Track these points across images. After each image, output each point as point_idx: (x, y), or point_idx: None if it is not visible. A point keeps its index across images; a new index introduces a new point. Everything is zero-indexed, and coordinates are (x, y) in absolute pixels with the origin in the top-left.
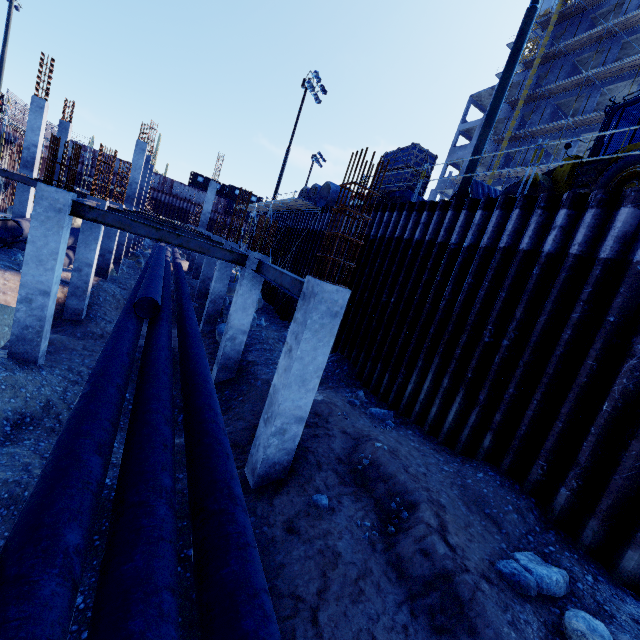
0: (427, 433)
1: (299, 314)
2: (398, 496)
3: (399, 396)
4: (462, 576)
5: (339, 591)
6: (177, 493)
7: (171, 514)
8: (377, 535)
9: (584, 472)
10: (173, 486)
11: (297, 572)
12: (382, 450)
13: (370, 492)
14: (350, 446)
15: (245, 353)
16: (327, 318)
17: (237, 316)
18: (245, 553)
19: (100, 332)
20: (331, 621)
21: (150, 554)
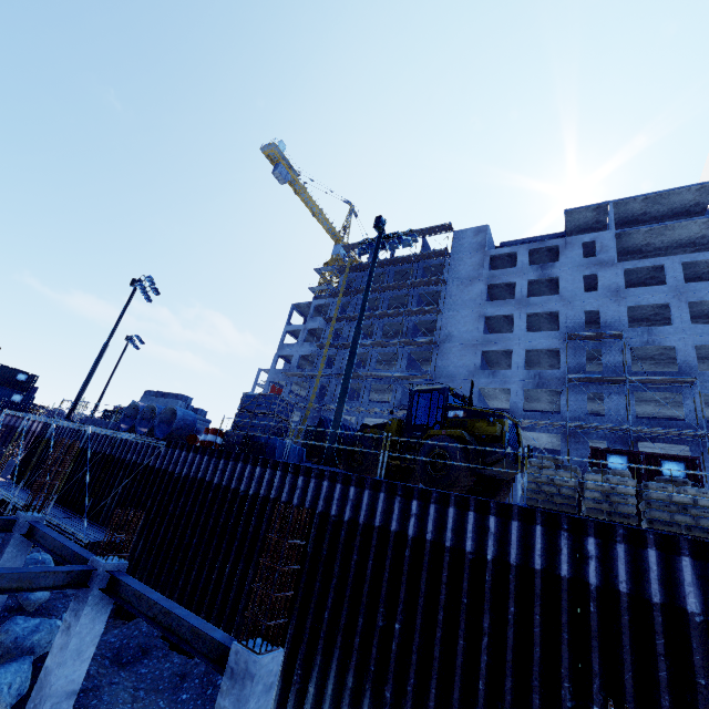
0: None
1: (227, 701)
2: None
3: None
4: None
5: None
6: None
7: None
8: None
9: None
10: None
11: None
12: None
13: None
14: None
15: None
16: (263, 697)
17: (64, 671)
18: None
19: None
20: None
21: None
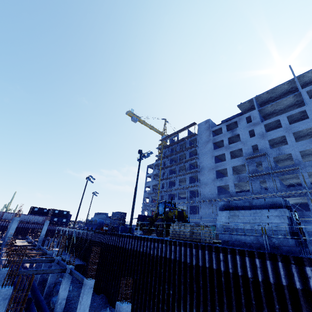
0: None
1: (83, 290)
2: None
3: None
4: None
5: None
6: None
7: None
8: None
9: (152, 310)
10: None
11: None
12: None
13: None
14: None
15: (64, 308)
16: (89, 289)
17: (62, 293)
18: None
19: None
20: None
21: None
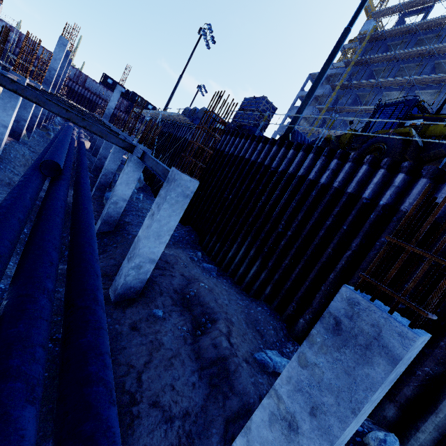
0: (235, 283)
1: (163, 191)
2: (207, 315)
3: (223, 258)
4: (233, 358)
5: (158, 363)
6: (56, 299)
7: (49, 305)
8: (189, 335)
9: (314, 311)
10: (54, 289)
11: (133, 352)
12: (204, 288)
13: (191, 311)
14: (184, 284)
15: (124, 216)
16: (181, 197)
17: (121, 188)
18: (98, 332)
19: (8, 180)
20: (149, 379)
21: (30, 325)
